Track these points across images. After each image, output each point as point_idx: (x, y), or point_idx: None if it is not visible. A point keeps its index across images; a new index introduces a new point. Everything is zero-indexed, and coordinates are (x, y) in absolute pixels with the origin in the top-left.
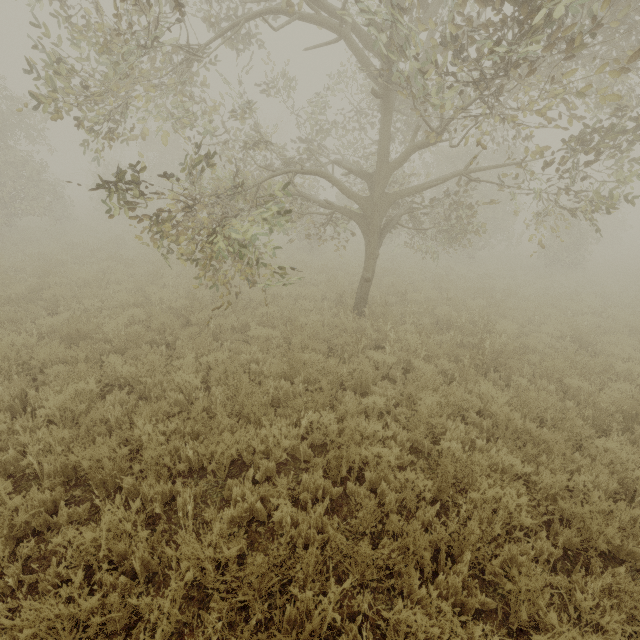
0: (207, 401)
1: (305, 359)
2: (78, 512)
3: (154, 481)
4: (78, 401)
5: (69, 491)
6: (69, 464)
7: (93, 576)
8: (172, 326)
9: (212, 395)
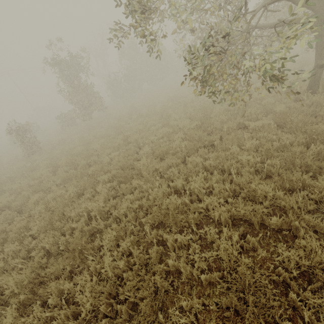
0: (269, 168)
1: (321, 128)
2: (256, 240)
3: (295, 218)
4: (204, 183)
5: (234, 228)
6: (228, 215)
7: (319, 278)
8: (203, 136)
9: (267, 165)
